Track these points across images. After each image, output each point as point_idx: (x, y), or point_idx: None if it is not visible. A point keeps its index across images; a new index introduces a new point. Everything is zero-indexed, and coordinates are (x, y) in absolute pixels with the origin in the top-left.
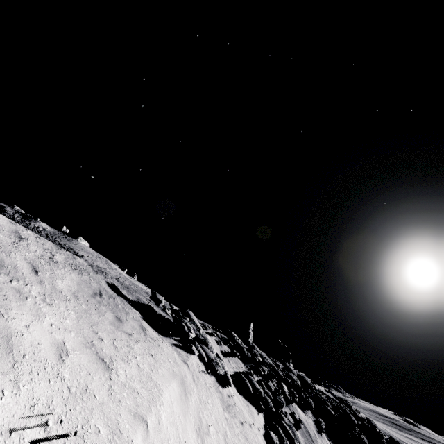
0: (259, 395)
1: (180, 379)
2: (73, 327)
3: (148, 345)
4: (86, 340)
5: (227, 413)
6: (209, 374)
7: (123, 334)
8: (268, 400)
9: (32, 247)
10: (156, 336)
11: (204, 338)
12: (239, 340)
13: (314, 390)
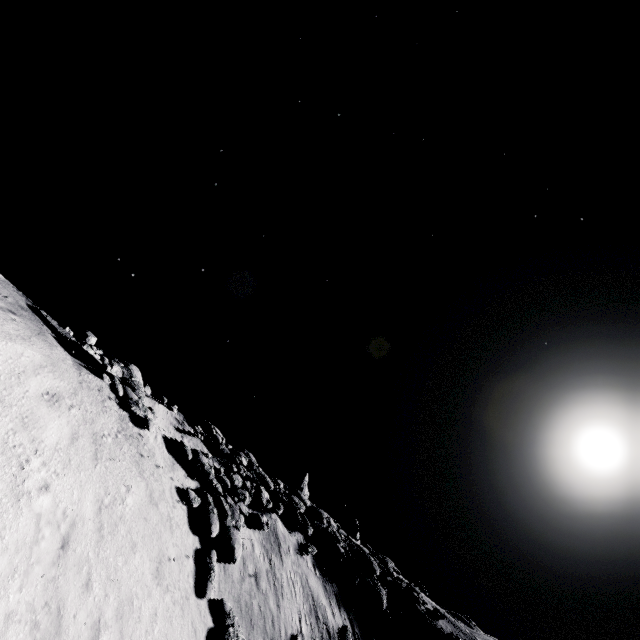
0: (199, 465)
1: (53, 362)
2: None
3: (33, 336)
4: None
5: (123, 437)
6: (121, 408)
7: (5, 315)
8: (210, 474)
9: None
10: (56, 345)
11: (134, 385)
12: (220, 436)
13: (325, 523)
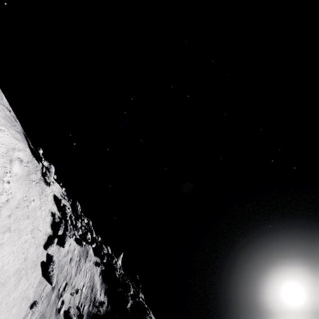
0: (64, 209)
1: (25, 150)
2: (4, 116)
3: (22, 141)
4: (5, 119)
5: (39, 185)
6: (42, 176)
7: (16, 132)
8: (67, 214)
9: (6, 103)
10: (28, 147)
11: (50, 171)
12: (79, 207)
13: (113, 261)
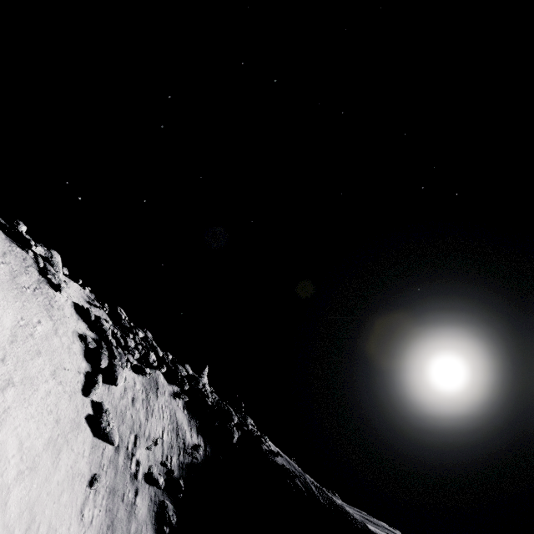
0: (99, 324)
1: None
2: None
3: None
4: None
5: (40, 292)
6: (40, 275)
7: None
8: (107, 331)
9: None
10: None
11: (53, 263)
12: (124, 315)
13: (200, 385)
